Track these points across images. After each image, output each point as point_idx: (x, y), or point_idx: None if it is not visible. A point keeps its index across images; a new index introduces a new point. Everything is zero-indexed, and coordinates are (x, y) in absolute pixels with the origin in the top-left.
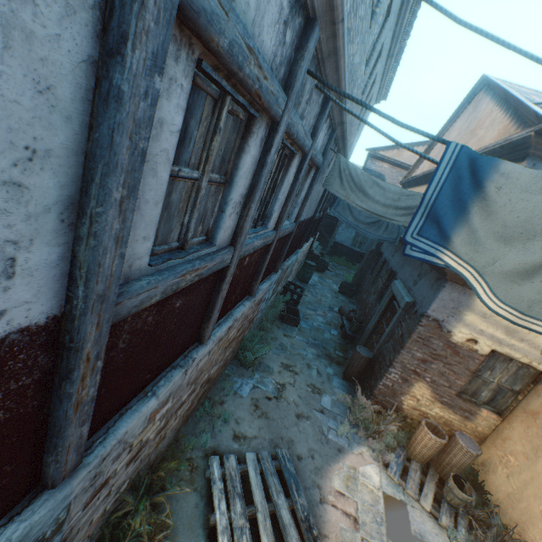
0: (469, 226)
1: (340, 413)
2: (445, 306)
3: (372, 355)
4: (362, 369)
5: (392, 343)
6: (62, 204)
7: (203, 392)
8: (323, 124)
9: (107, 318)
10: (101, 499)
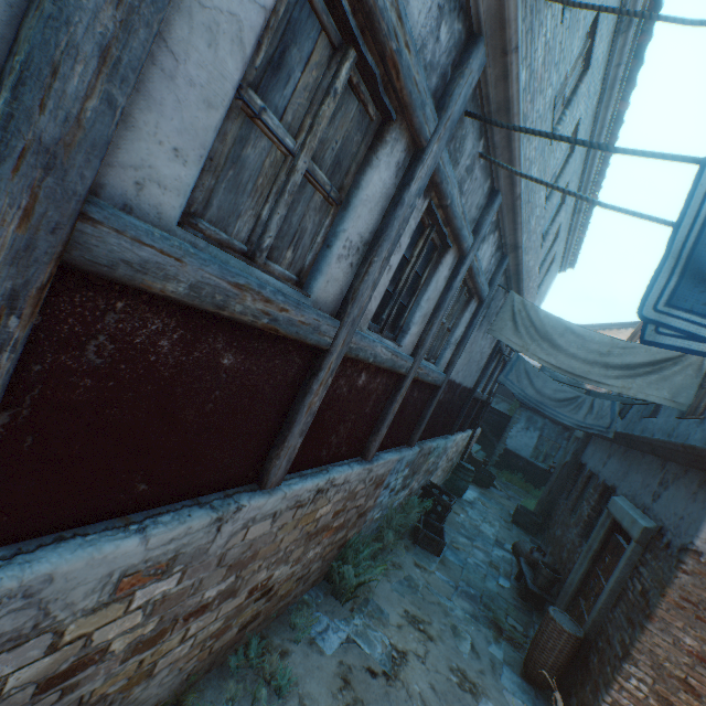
0: None
1: None
2: None
3: (581, 631)
4: (563, 661)
5: (624, 609)
6: None
7: (254, 615)
8: (490, 233)
9: (54, 221)
10: None
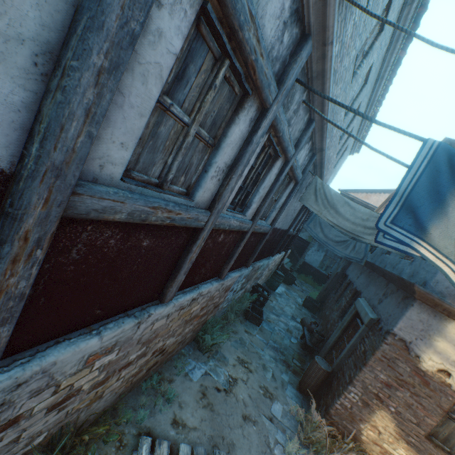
0: (449, 219)
1: (290, 427)
2: (413, 327)
3: (330, 369)
4: (319, 383)
5: (353, 359)
6: (39, 45)
7: (154, 363)
8: (306, 143)
9: (60, 200)
10: (4, 442)
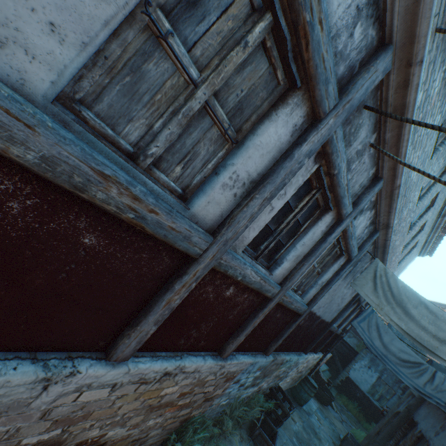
0: None
1: None
2: None
3: None
4: None
5: None
6: None
7: None
8: (367, 209)
9: None
10: None
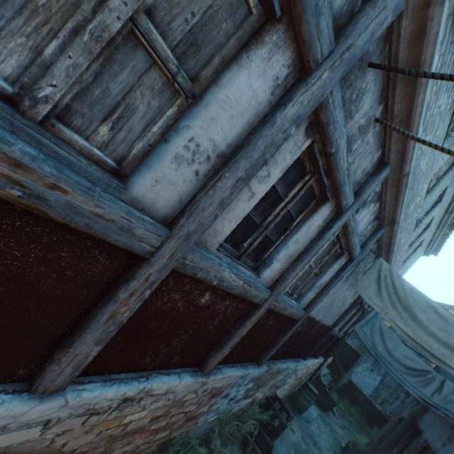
0: None
1: None
2: None
3: None
4: None
5: None
6: None
7: None
8: (371, 202)
9: None
10: None
